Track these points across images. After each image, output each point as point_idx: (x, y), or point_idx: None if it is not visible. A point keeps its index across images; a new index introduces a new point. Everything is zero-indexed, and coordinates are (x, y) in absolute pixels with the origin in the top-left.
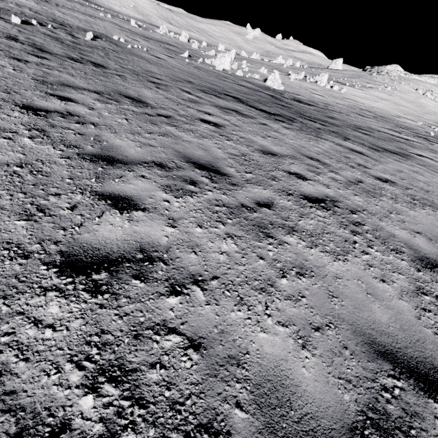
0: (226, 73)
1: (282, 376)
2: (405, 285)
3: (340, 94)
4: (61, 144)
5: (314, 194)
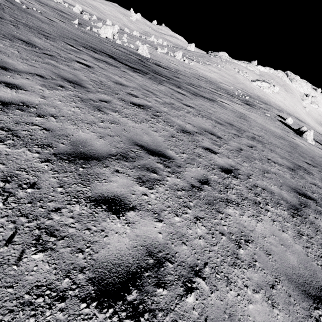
0: (108, 40)
1: (86, 142)
2: (166, 134)
3: (189, 65)
4: None
5: (139, 103)
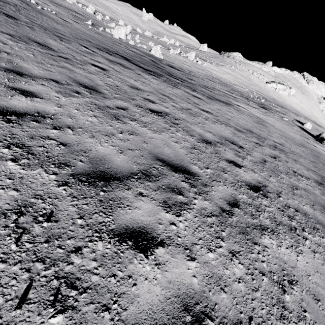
0: (121, 41)
1: (106, 158)
2: (187, 145)
3: (202, 66)
4: None
5: (156, 109)
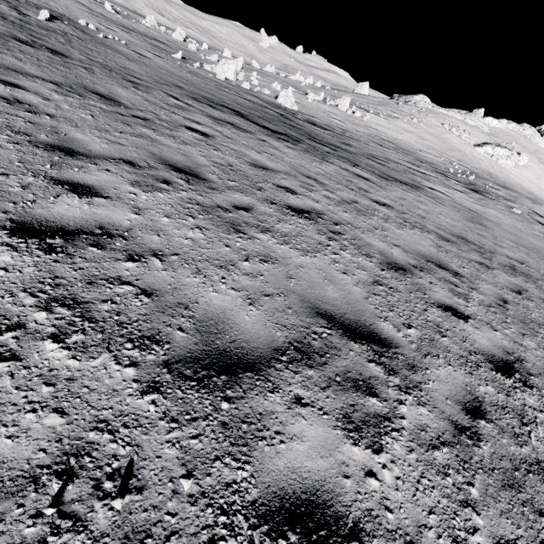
0: (229, 84)
1: (225, 318)
2: (365, 278)
3: (362, 121)
4: (7, 130)
5: (300, 206)
